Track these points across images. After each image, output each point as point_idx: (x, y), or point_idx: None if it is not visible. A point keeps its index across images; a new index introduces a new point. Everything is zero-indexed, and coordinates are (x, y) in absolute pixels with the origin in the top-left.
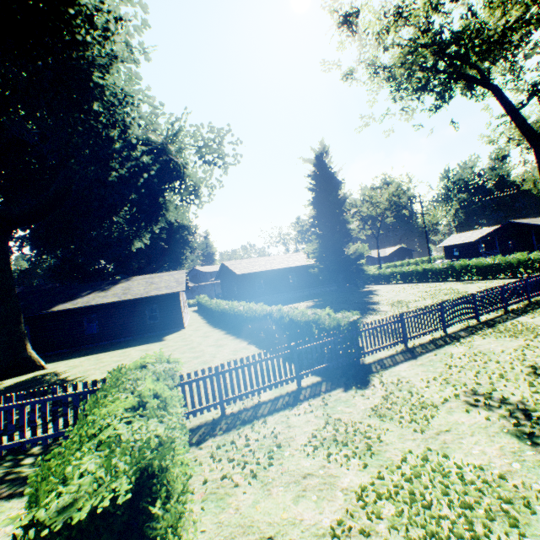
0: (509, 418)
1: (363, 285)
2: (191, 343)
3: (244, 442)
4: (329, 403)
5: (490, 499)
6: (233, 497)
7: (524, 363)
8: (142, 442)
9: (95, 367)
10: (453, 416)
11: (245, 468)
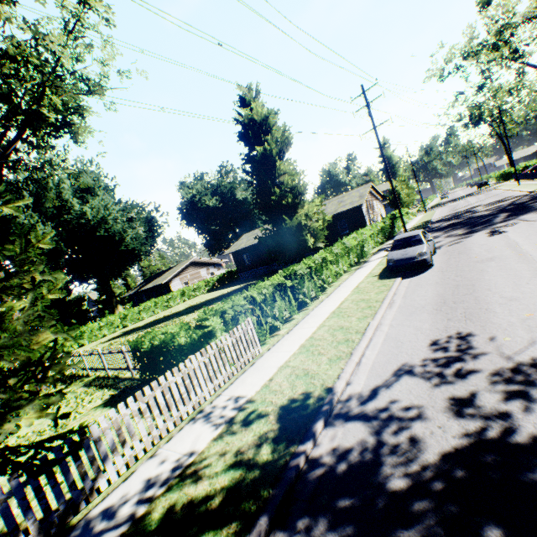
0: None
1: None
2: None
3: None
4: None
5: None
6: None
7: None
8: None
9: None
10: None
11: None
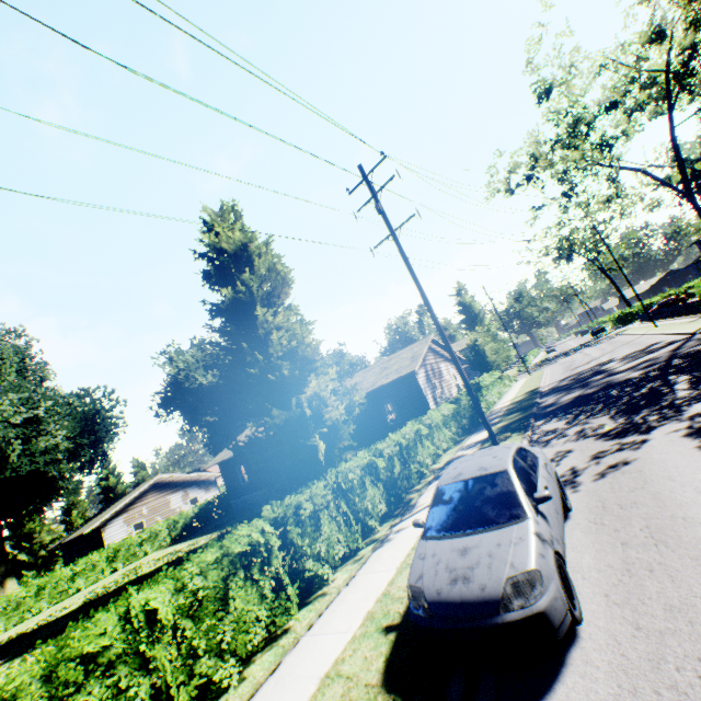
0: None
1: None
2: None
3: None
4: None
5: None
6: None
7: None
8: None
9: None
10: None
11: None
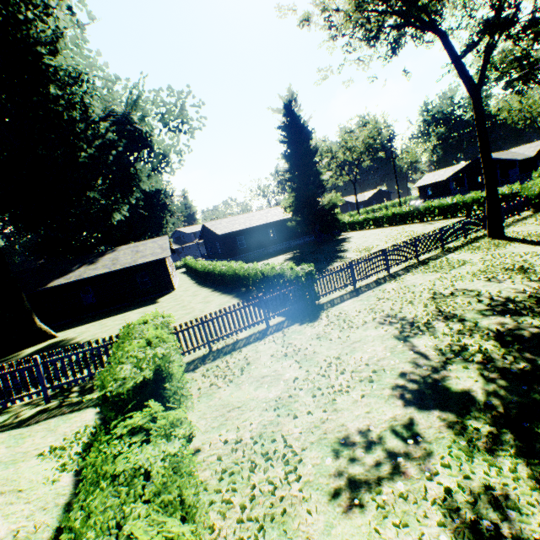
0: (399, 329)
1: (340, 233)
2: (182, 303)
3: (225, 364)
4: (287, 334)
5: (366, 372)
6: (217, 393)
7: (431, 291)
8: (154, 356)
9: (102, 331)
10: (366, 332)
11: (225, 379)
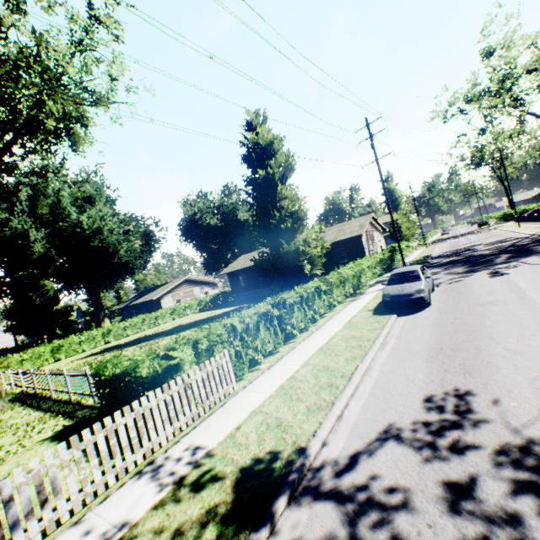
0: None
1: None
2: None
3: None
4: None
5: None
6: None
7: None
8: None
9: None
10: None
11: None
